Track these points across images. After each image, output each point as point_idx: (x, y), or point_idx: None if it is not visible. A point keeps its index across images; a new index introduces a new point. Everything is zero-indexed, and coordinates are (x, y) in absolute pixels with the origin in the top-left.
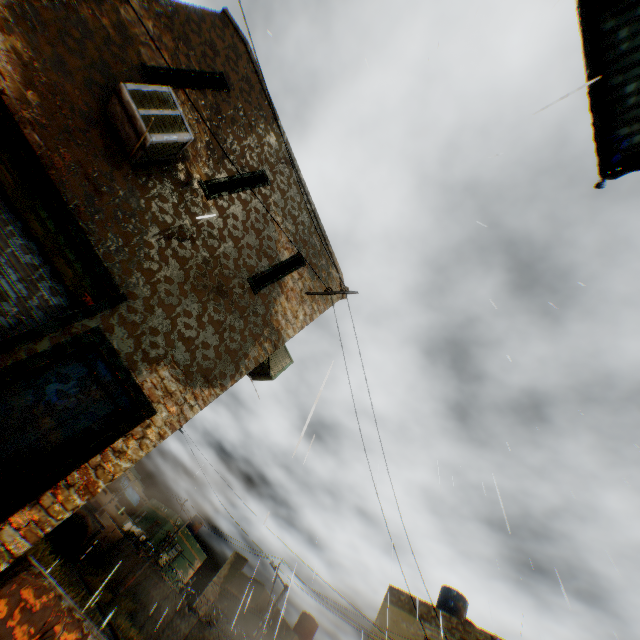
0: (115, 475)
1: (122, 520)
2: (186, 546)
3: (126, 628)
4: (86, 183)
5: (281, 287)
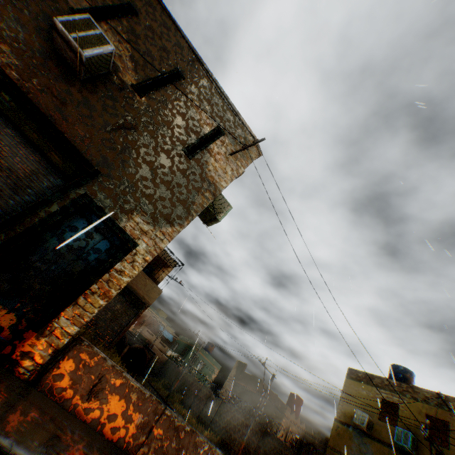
0: (120, 286)
1: (165, 351)
2: (207, 361)
3: (180, 409)
4: (54, 100)
5: (209, 152)
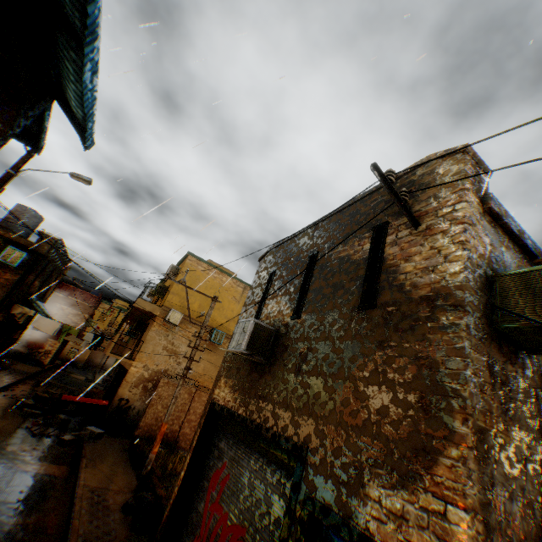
0: None
1: None
2: None
3: None
4: (260, 401)
5: (390, 266)
